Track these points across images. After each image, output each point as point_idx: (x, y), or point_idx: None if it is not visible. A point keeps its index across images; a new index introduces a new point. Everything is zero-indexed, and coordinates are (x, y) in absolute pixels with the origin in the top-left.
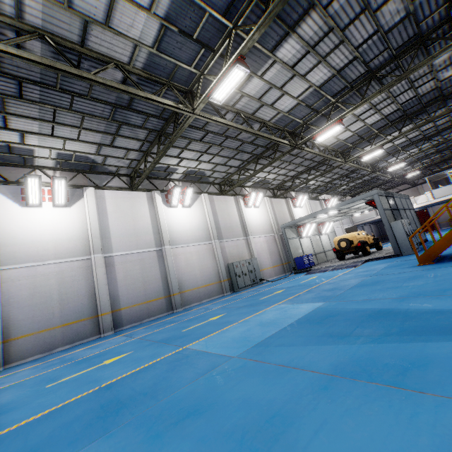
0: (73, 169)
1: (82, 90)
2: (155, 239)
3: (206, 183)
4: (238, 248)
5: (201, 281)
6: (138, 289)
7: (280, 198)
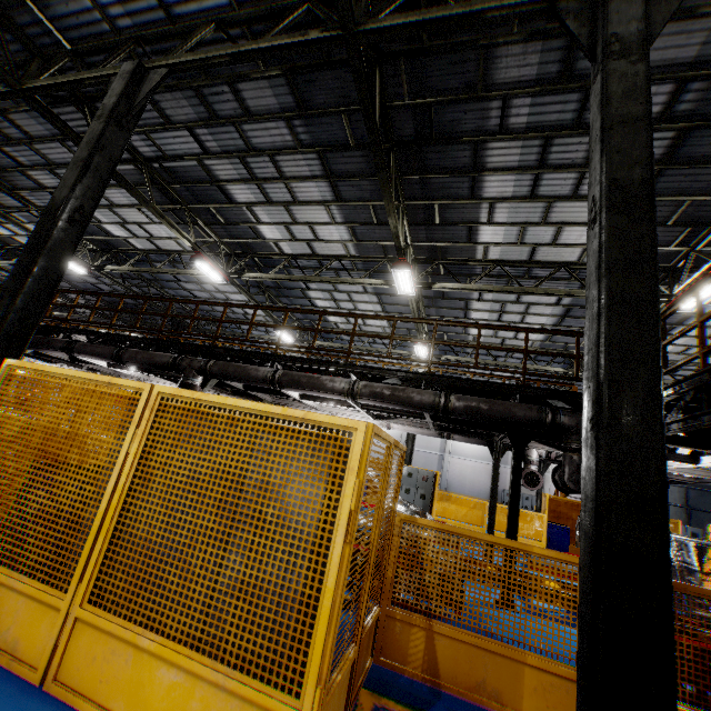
0: None
1: None
2: (440, 446)
3: None
4: None
5: (469, 491)
6: None
7: None
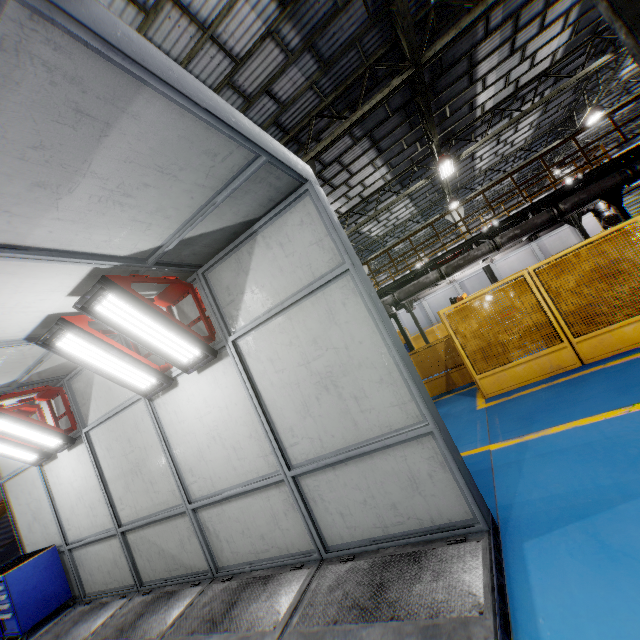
0: (428, 248)
1: (417, 242)
2: None
3: (513, 201)
4: (561, 239)
5: None
6: None
7: (633, 143)
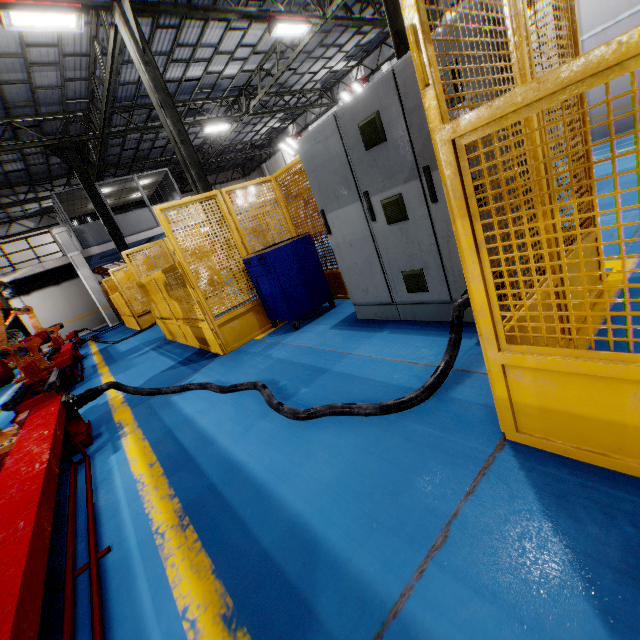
0: None
1: None
2: None
3: None
4: None
5: None
6: (622, 84)
7: None
